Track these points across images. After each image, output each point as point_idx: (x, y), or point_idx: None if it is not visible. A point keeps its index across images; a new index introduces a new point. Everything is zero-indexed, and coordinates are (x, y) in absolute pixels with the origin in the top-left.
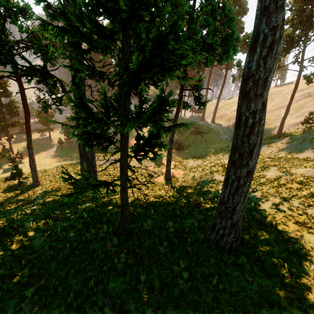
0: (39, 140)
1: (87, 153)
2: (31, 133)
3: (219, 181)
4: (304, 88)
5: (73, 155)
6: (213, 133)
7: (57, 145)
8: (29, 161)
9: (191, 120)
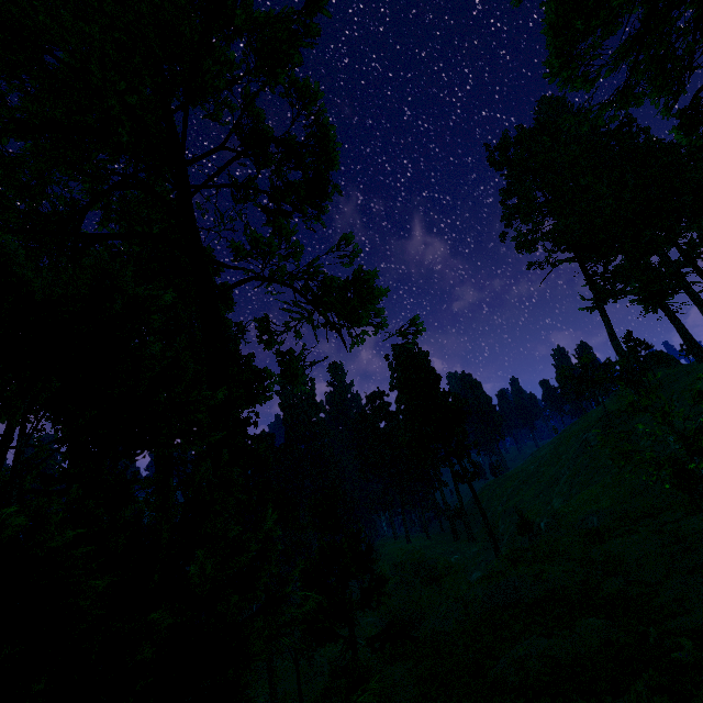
0: None
1: None
2: None
3: None
4: (592, 425)
5: None
6: (456, 572)
7: None
8: None
9: (423, 551)
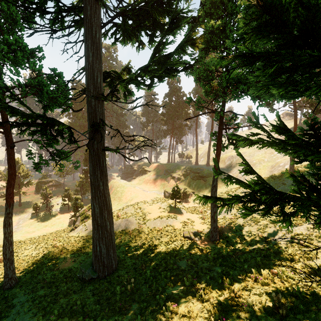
0: (3, 209)
1: (105, 220)
2: (13, 201)
3: (309, 235)
4: None
5: (54, 222)
6: None
7: (30, 212)
8: (4, 246)
9: (188, 166)
